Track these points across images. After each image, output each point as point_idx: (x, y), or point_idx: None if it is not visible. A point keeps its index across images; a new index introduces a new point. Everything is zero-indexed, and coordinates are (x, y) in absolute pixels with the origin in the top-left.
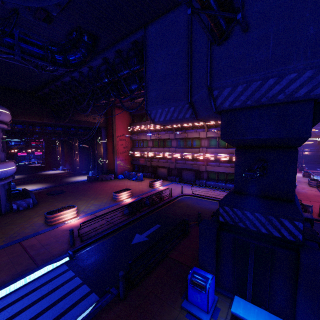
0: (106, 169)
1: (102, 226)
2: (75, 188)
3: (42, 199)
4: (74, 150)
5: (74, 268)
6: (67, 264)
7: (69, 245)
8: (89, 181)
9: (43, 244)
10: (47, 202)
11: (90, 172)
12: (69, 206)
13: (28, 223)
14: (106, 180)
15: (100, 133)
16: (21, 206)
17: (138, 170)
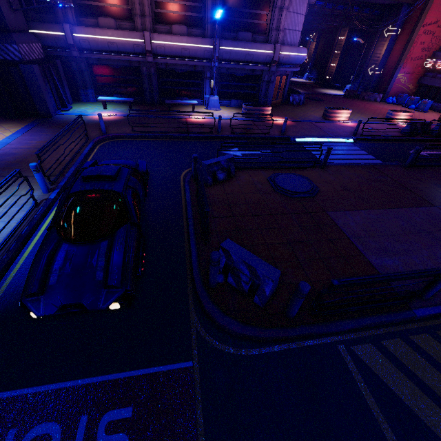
0: (373, 85)
1: (377, 133)
2: (333, 100)
3: (305, 101)
4: (334, 49)
5: (358, 147)
6: (352, 143)
7: (350, 134)
8: (345, 97)
9: (329, 128)
10: (312, 104)
11: (347, 85)
12: (343, 109)
13: (307, 114)
14: (368, 100)
15: (394, 17)
16: (294, 101)
17: (422, 97)
